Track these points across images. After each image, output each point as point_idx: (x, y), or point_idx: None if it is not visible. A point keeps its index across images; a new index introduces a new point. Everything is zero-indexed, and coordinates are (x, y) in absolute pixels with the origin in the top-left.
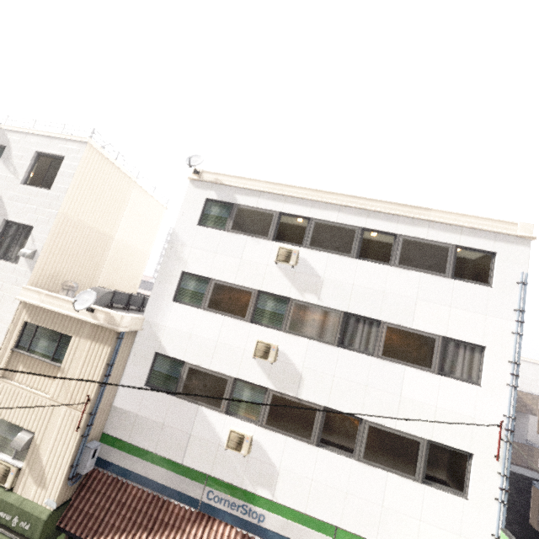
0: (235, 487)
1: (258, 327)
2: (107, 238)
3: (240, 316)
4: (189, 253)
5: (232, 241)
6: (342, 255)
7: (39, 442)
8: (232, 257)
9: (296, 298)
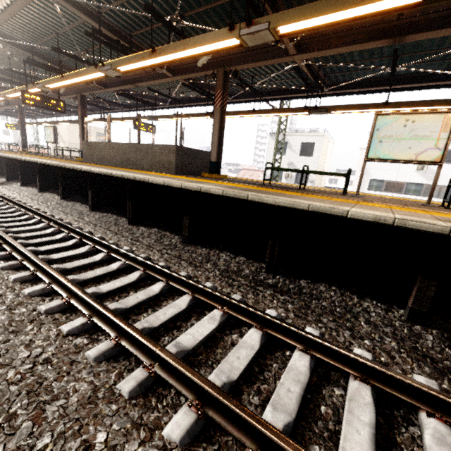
0: None
1: (408, 196)
2: (322, 168)
3: (399, 193)
4: (372, 171)
5: (393, 164)
6: (450, 164)
7: None
8: (393, 171)
9: (425, 183)
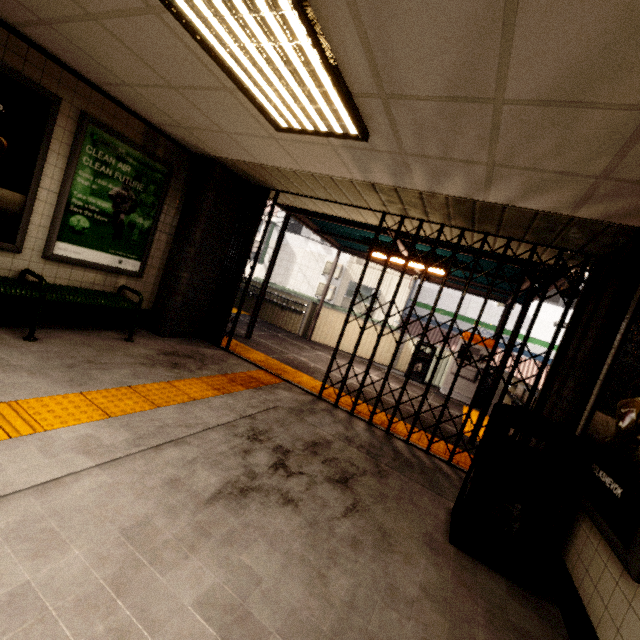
0: None
1: None
2: None
3: None
4: None
5: None
6: None
7: (384, 295)
8: None
9: None
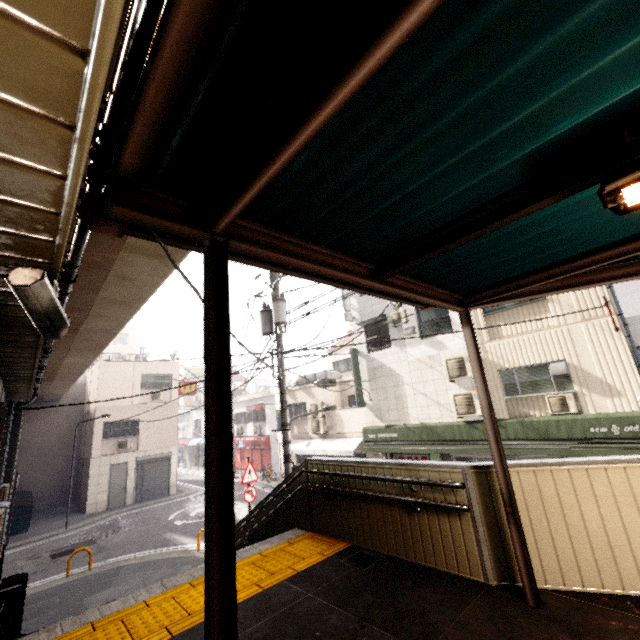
0: None
1: None
2: None
3: None
4: None
5: None
6: None
7: (576, 364)
8: None
9: None
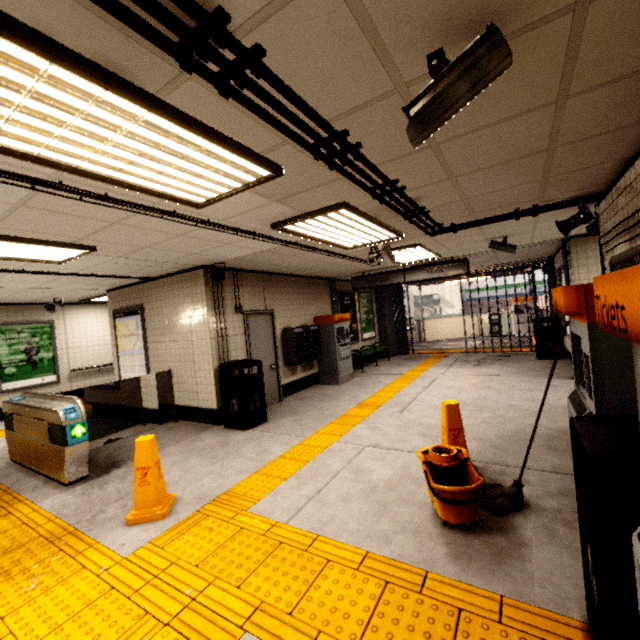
0: (536, 282)
1: None
2: None
3: None
4: None
5: None
6: None
7: (442, 296)
8: None
9: None
